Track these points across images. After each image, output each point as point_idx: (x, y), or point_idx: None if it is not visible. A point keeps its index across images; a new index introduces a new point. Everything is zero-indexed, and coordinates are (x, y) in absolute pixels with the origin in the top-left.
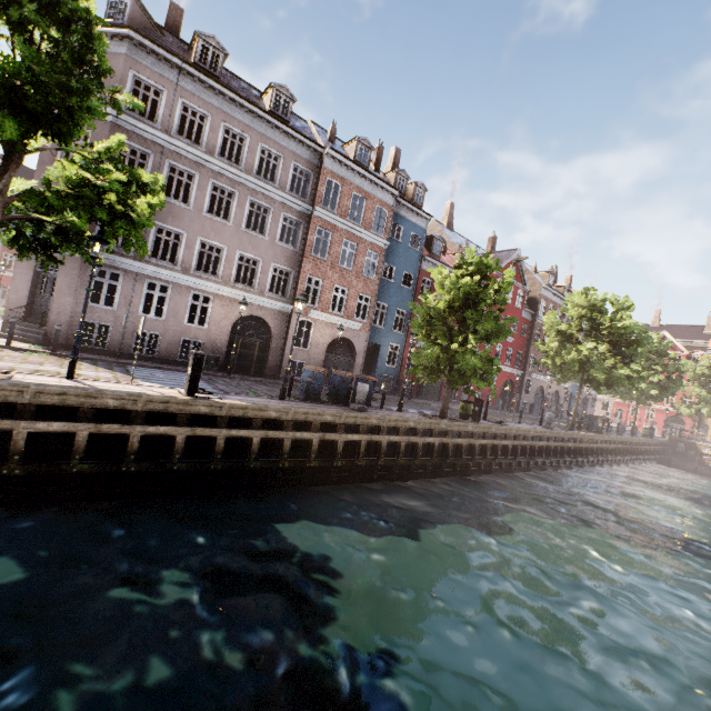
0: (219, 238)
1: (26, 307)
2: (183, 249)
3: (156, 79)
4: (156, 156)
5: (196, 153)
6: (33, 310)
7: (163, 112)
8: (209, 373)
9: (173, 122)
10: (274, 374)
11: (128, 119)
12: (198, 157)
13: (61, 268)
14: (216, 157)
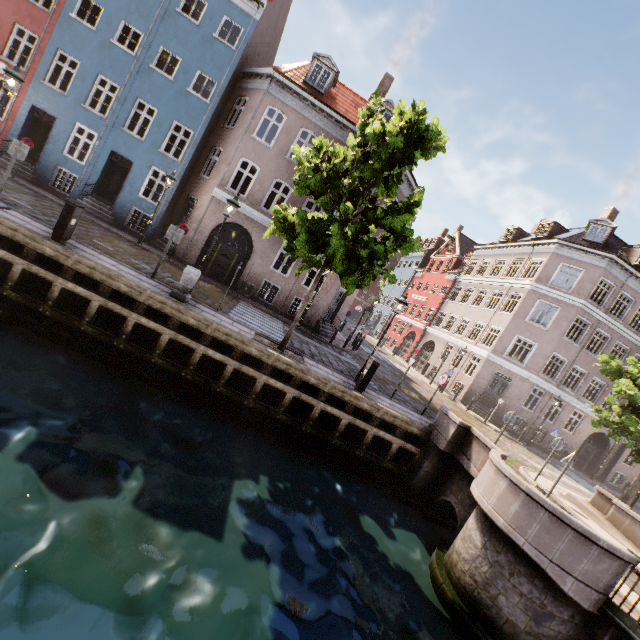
0: (605, 378)
1: (481, 393)
2: (581, 382)
3: (612, 280)
4: (592, 325)
5: (617, 326)
6: (482, 395)
7: (608, 300)
8: (581, 475)
9: (611, 305)
10: (597, 476)
11: (589, 306)
12: (616, 327)
13: (513, 381)
14: (626, 327)
